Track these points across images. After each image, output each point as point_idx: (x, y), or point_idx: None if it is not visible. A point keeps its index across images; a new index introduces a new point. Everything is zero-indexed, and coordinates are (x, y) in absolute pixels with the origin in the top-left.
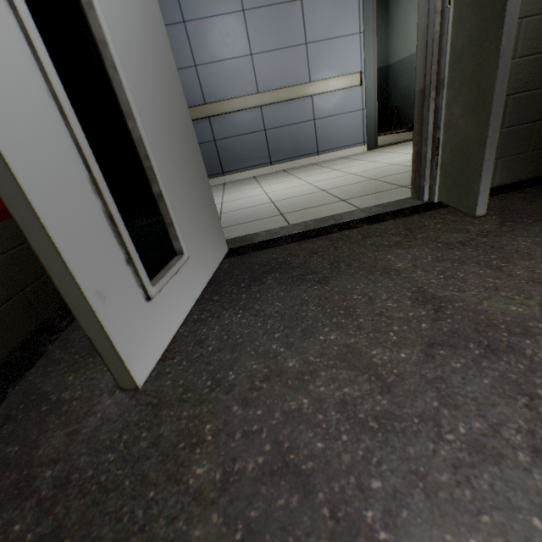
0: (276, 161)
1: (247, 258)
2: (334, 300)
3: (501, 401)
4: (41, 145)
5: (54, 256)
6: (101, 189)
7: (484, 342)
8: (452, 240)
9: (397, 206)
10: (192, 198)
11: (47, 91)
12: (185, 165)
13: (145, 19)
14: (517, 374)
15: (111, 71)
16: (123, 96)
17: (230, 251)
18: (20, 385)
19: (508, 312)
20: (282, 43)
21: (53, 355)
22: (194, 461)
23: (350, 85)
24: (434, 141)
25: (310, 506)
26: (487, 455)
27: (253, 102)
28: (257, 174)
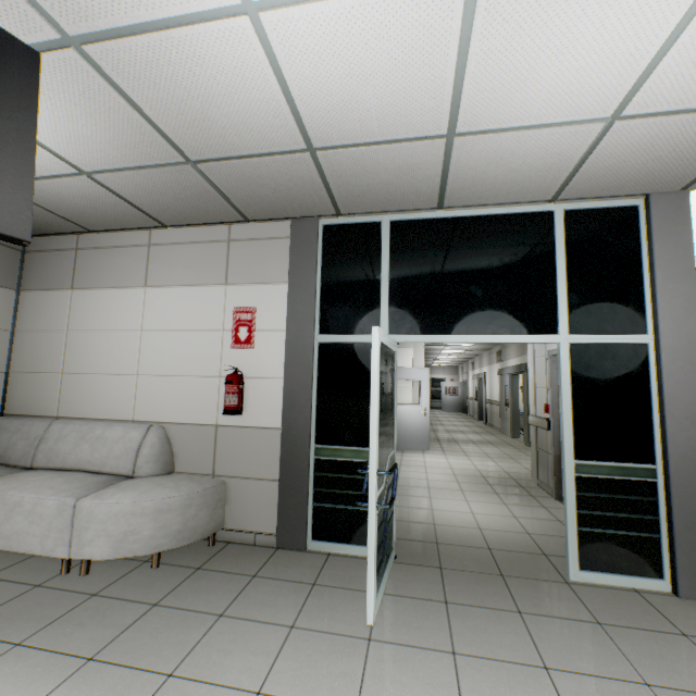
0: None
1: None
2: None
3: None
4: None
5: None
6: None
7: None
8: None
9: None
10: None
11: None
12: None
13: None
14: None
15: None
16: None
17: None
18: None
19: None
20: None
21: None
22: None
23: None
24: None
25: None
26: None
27: None
28: None
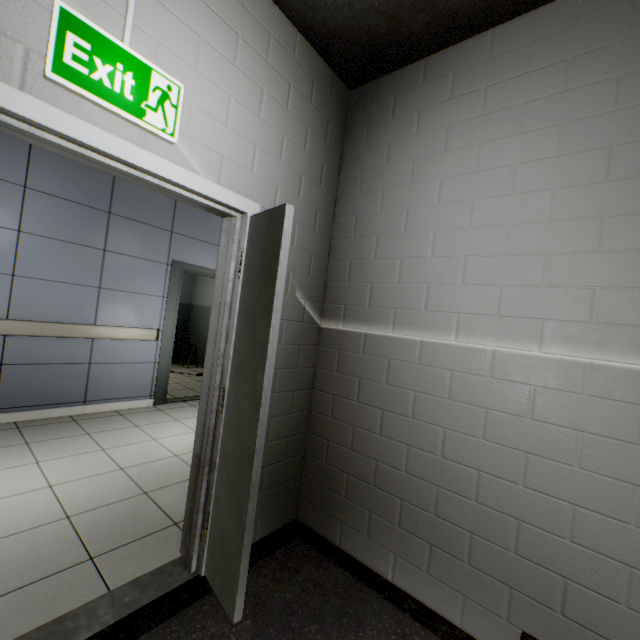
0: (8, 407)
1: None
2: None
3: None
4: None
5: None
6: None
7: None
8: None
9: (161, 584)
10: None
11: None
12: None
13: None
14: None
15: None
16: None
17: None
18: None
19: None
20: (68, 277)
21: None
22: None
23: (145, 338)
24: (205, 511)
25: None
26: None
27: None
28: None
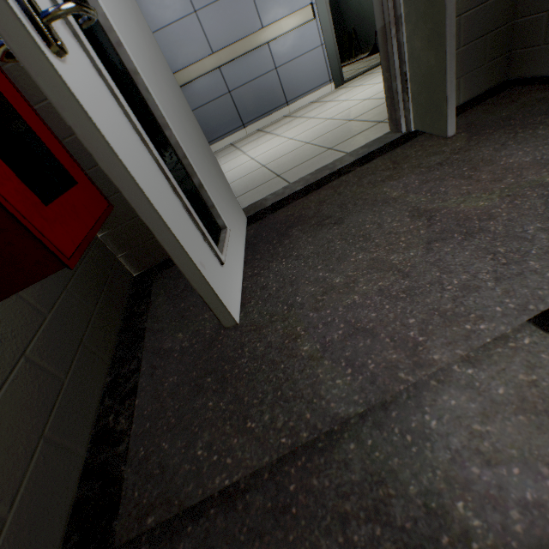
0: (248, 122)
1: (267, 221)
2: (352, 233)
3: (477, 261)
4: (145, 169)
5: (174, 243)
6: (178, 190)
7: (464, 231)
8: (432, 163)
9: (380, 143)
10: (215, 181)
11: (132, 128)
12: (202, 154)
13: (140, 32)
14: (486, 244)
15: (144, 93)
16: (157, 112)
17: (249, 219)
18: (145, 350)
19: (478, 208)
20: None
21: (154, 328)
22: (299, 346)
23: (304, 22)
24: (402, 76)
25: (378, 341)
26: (471, 289)
27: (211, 65)
28: (233, 140)
